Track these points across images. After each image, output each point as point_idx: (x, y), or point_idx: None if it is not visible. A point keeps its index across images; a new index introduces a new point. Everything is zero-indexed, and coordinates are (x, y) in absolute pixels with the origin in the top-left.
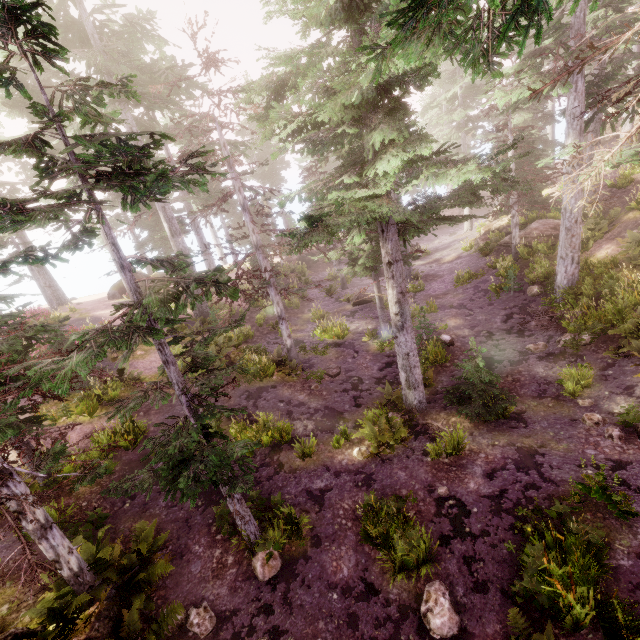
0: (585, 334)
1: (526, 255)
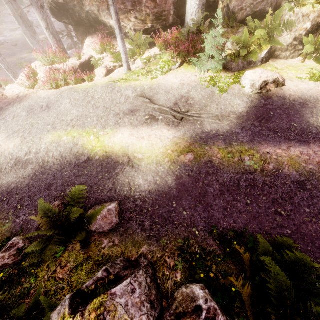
0: None
1: None
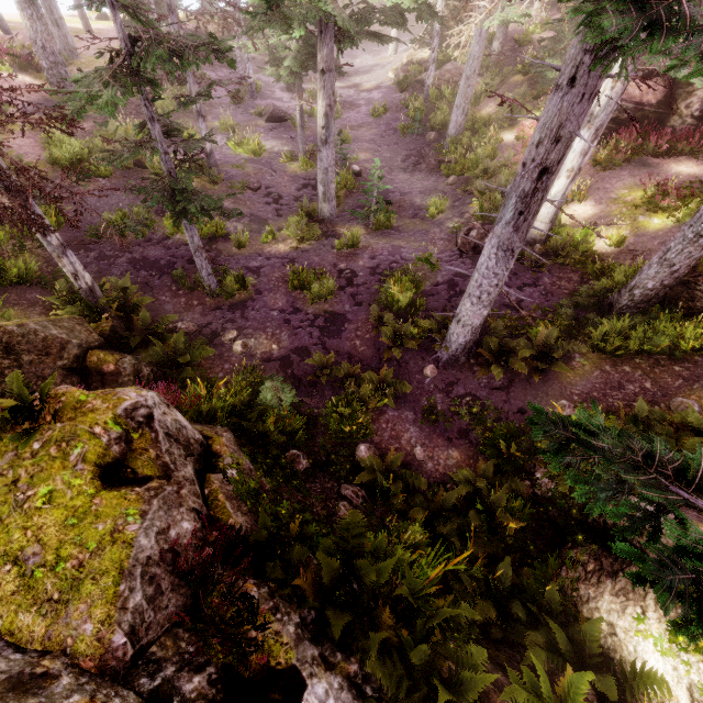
0: (452, 176)
1: (435, 99)
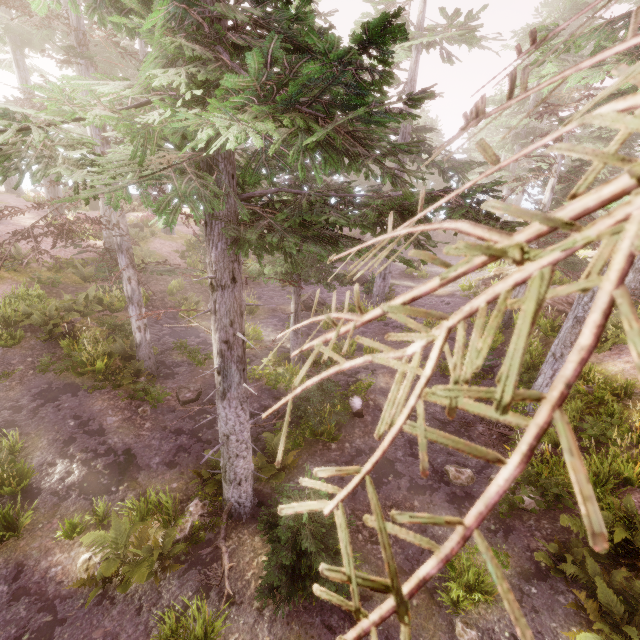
0: (529, 496)
1: None
